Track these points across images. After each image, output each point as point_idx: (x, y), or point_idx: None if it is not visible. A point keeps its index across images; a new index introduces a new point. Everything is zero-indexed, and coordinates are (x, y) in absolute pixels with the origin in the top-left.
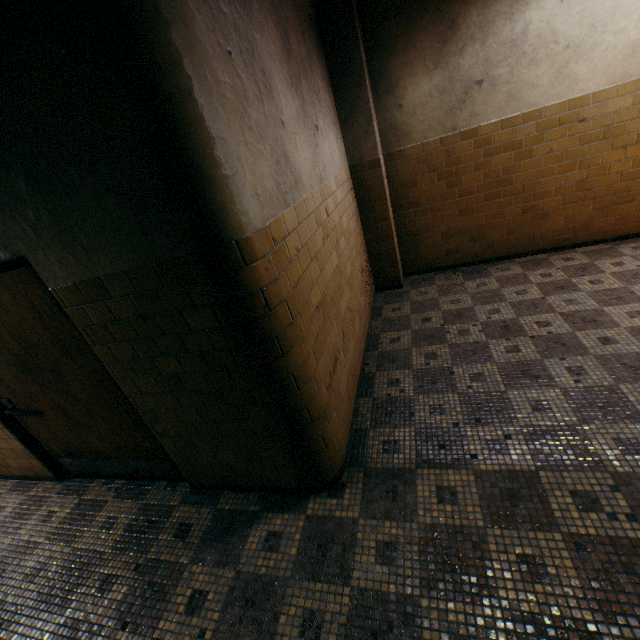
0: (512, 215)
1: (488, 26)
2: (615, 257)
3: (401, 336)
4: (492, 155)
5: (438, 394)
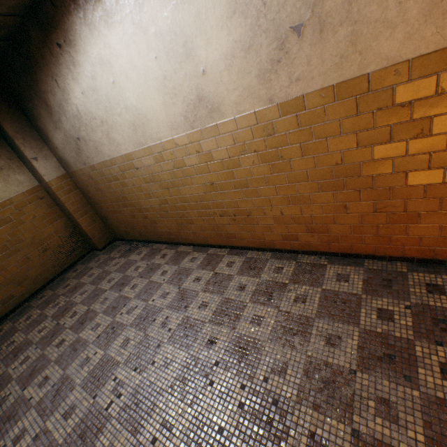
0: (140, 218)
1: (62, 106)
2: (174, 264)
3: (47, 295)
4: (110, 181)
5: None
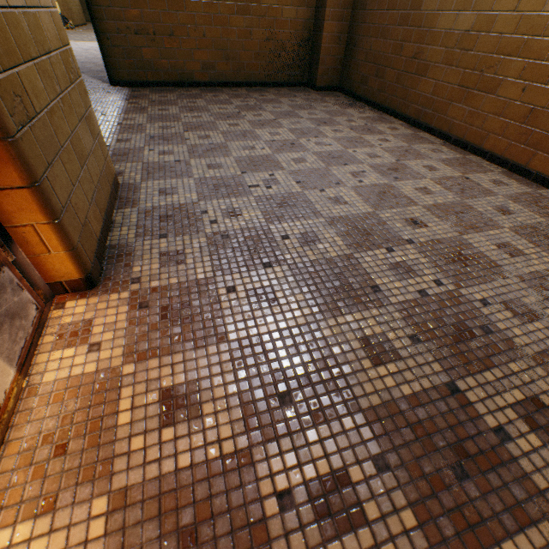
0: (407, 56)
1: None
2: (403, 141)
3: (240, 92)
4: None
5: (176, 97)
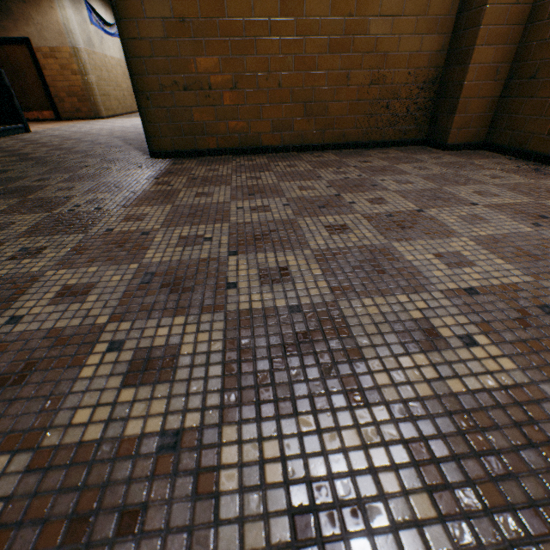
0: None
1: None
2: None
3: (326, 158)
4: None
5: (231, 170)
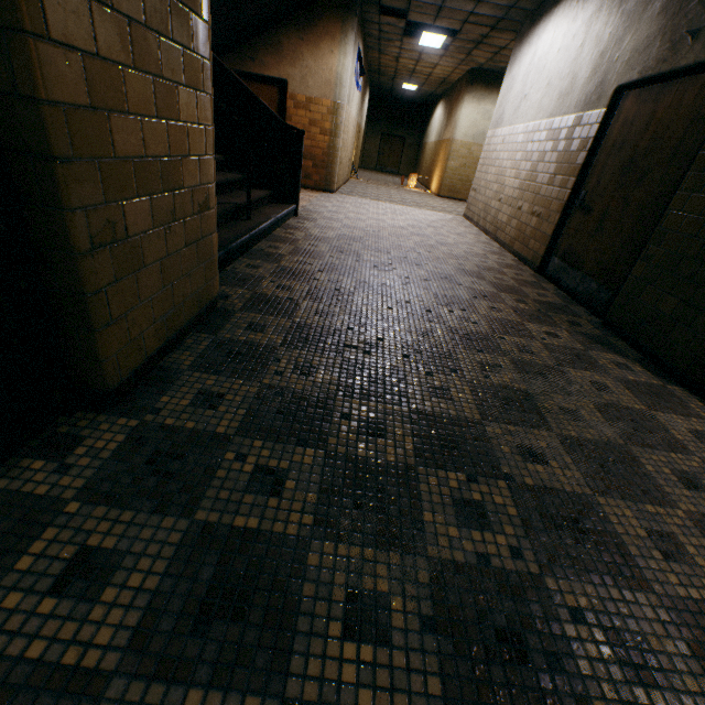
0: None
1: None
2: None
3: None
4: None
5: None
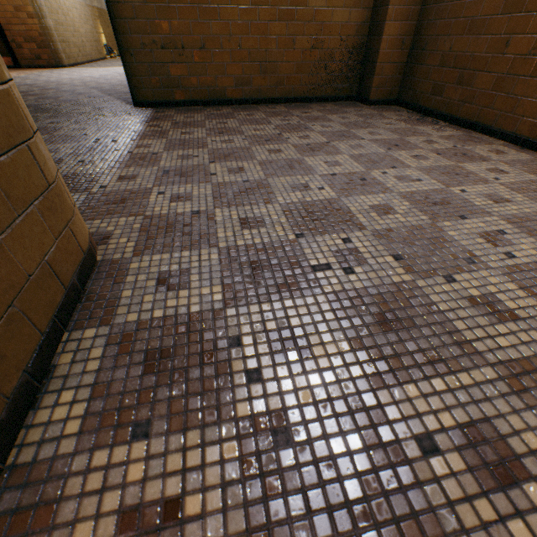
0: (516, 53)
1: None
2: (528, 172)
3: (278, 109)
4: None
5: (204, 117)
